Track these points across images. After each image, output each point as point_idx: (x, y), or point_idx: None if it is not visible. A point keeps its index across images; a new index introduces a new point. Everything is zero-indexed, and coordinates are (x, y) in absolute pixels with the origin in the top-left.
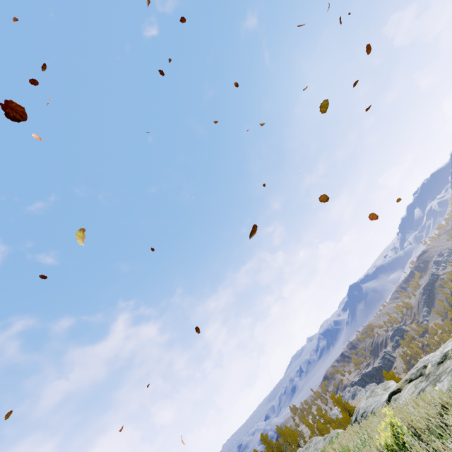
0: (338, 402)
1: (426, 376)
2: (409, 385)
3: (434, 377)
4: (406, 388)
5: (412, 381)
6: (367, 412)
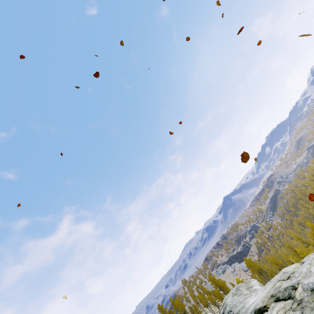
0: (213, 281)
1: (297, 302)
2: (276, 306)
3: (313, 313)
4: (273, 308)
5: (279, 300)
6: (233, 313)
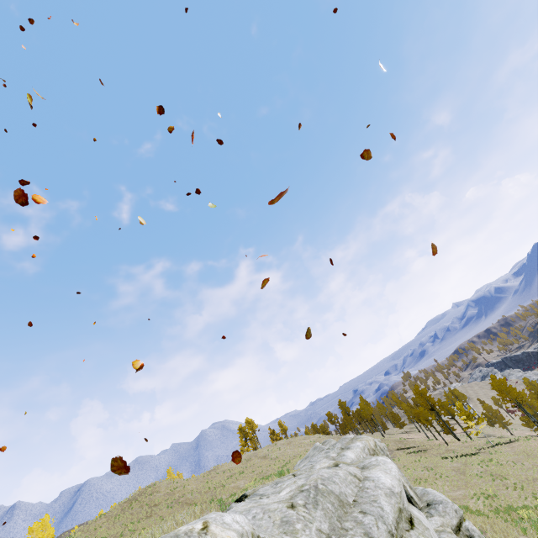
0: (421, 395)
1: None
2: None
3: None
4: None
5: None
6: None
